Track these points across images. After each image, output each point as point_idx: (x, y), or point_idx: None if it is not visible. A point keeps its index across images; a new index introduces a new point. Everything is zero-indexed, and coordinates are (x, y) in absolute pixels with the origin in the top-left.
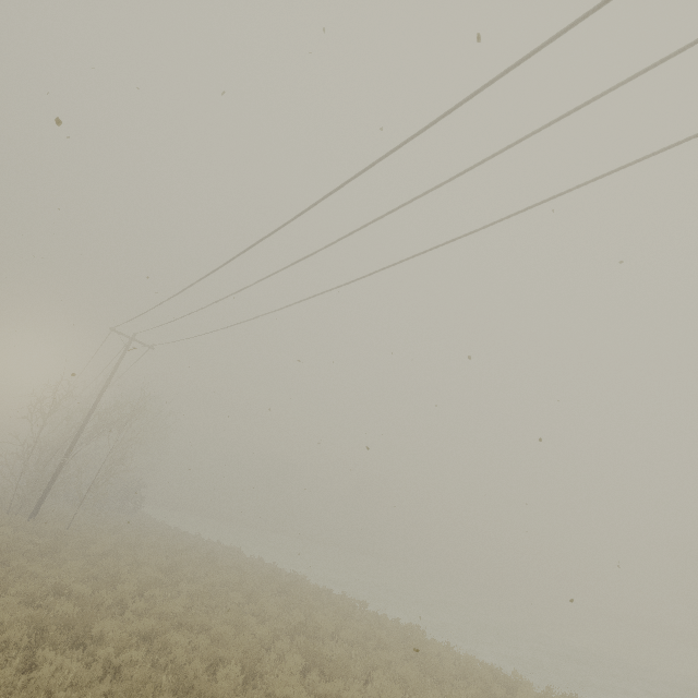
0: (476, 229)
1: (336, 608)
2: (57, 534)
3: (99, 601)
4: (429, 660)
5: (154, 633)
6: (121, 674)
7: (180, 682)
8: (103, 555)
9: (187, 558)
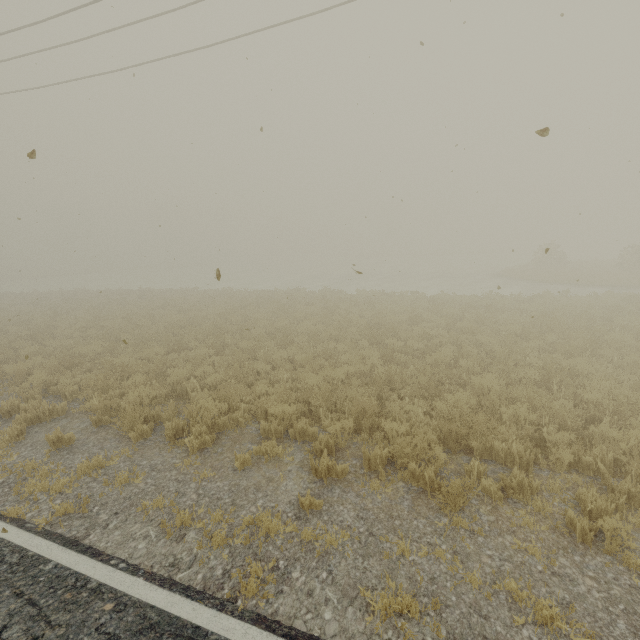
0: (204, 47)
1: (180, 294)
2: None
3: (36, 328)
4: (235, 296)
5: (89, 326)
6: (91, 338)
7: (123, 330)
8: None
9: (54, 303)
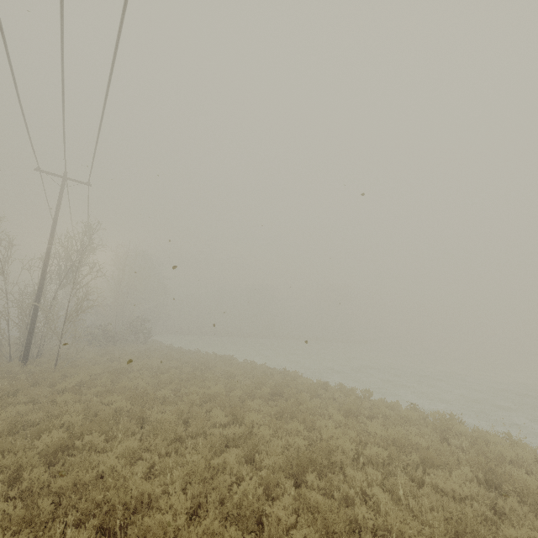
0: None
1: (341, 406)
2: (38, 374)
3: None
4: (535, 489)
5: None
6: None
7: None
8: (71, 390)
9: (173, 376)
